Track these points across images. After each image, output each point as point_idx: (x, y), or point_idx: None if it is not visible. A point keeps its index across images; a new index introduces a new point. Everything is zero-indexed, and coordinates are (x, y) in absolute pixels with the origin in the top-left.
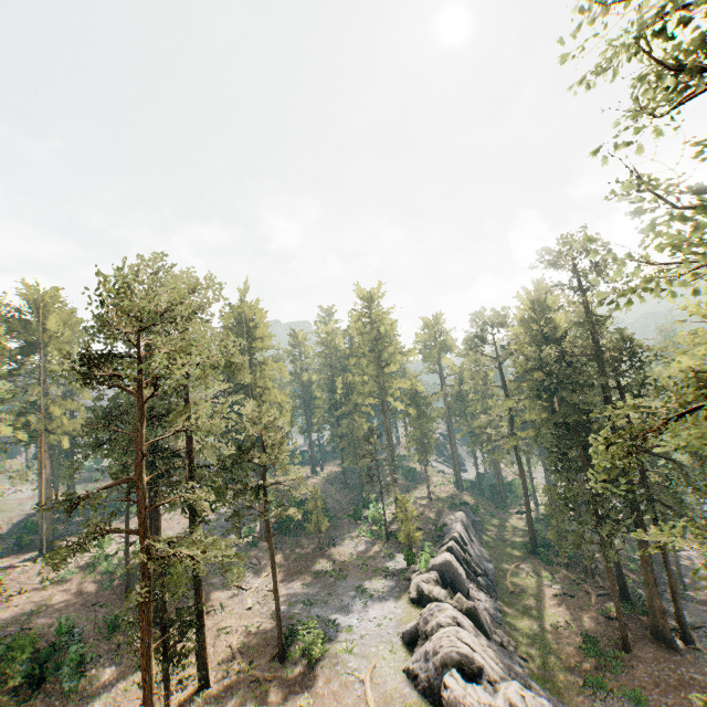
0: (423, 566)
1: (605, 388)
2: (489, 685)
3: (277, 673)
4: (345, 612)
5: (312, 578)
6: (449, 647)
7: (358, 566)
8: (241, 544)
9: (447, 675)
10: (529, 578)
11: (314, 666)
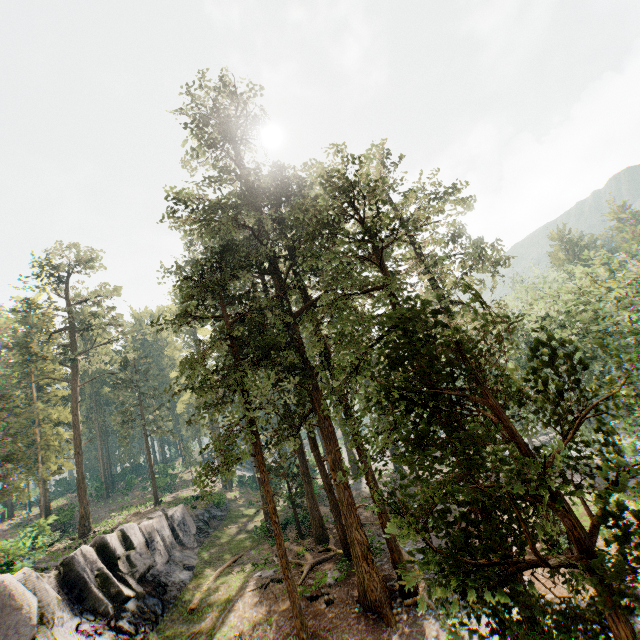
0: None
1: (264, 234)
2: None
3: None
4: None
5: None
6: None
7: None
8: None
9: None
10: (240, 574)
11: None
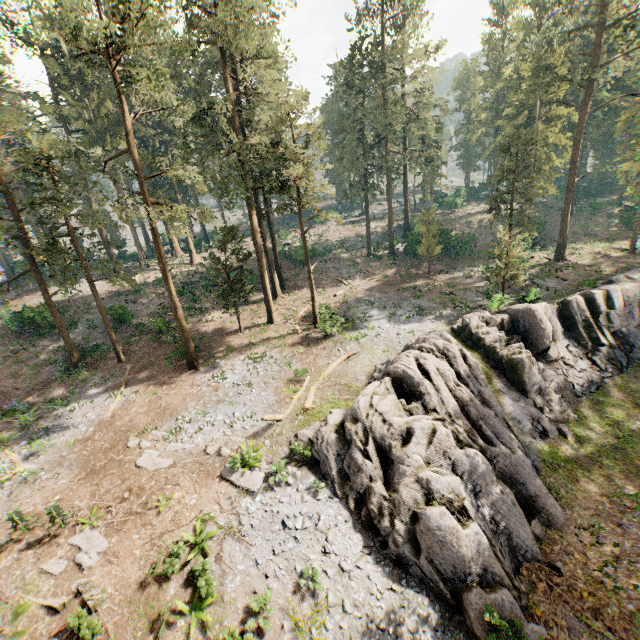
0: (496, 306)
1: None
2: (423, 411)
3: (306, 332)
4: (388, 318)
5: (396, 290)
6: (400, 364)
7: (443, 292)
8: (370, 256)
9: (378, 381)
10: None
11: (327, 338)
